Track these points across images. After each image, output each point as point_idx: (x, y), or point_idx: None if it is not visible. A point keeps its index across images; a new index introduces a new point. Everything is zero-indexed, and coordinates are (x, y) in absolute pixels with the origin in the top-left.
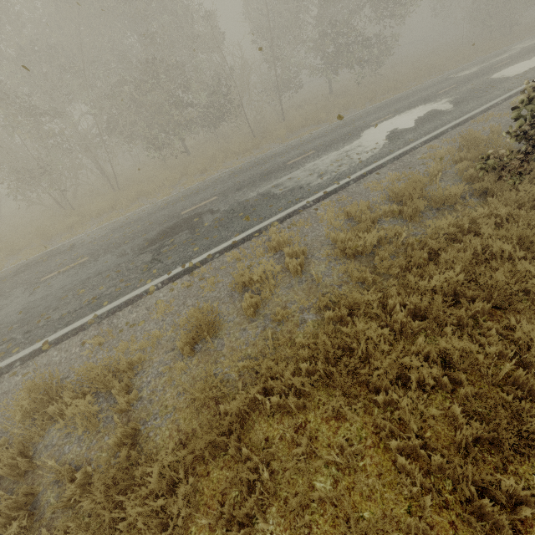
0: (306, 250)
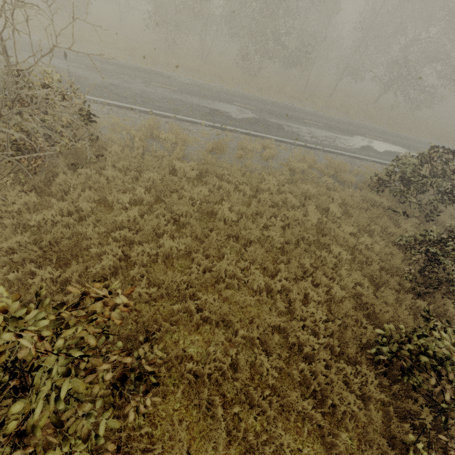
0: (275, 155)
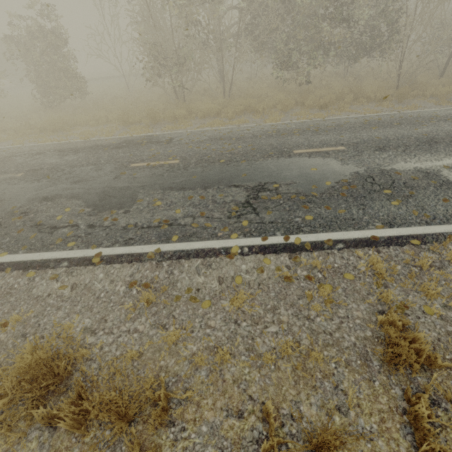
0: None
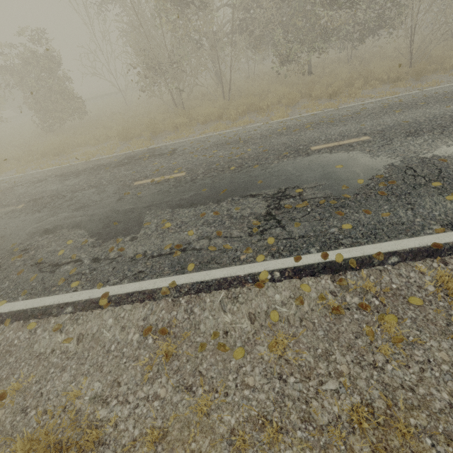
0: None
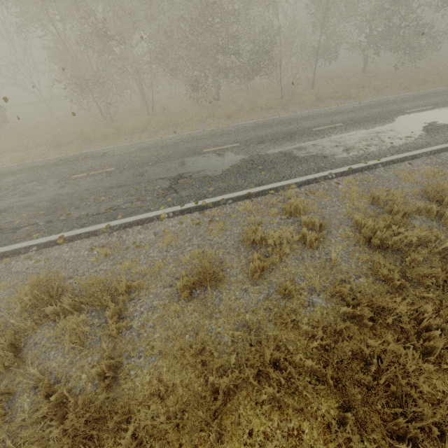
0: (325, 225)
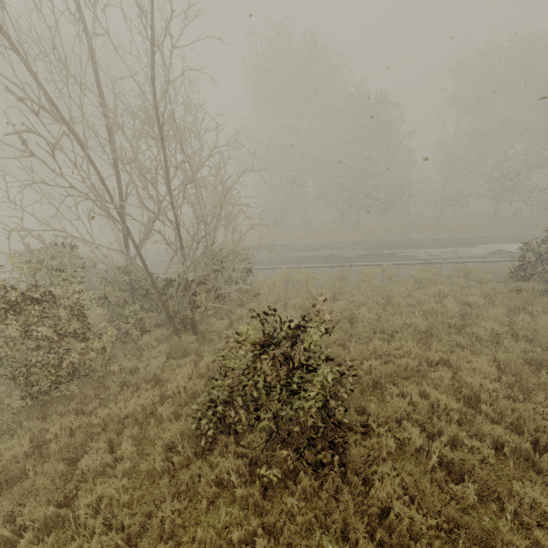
0: (396, 273)
